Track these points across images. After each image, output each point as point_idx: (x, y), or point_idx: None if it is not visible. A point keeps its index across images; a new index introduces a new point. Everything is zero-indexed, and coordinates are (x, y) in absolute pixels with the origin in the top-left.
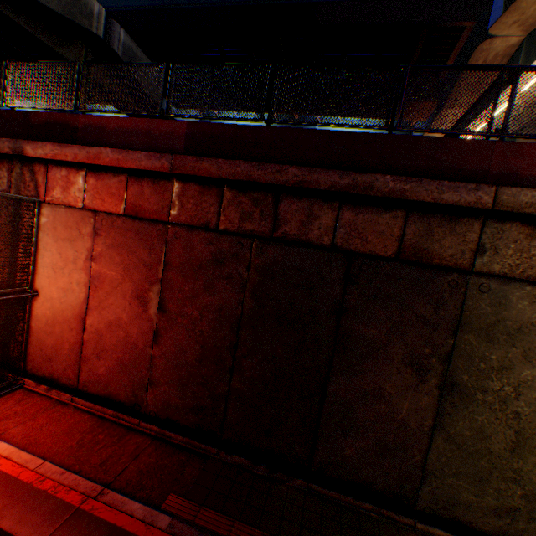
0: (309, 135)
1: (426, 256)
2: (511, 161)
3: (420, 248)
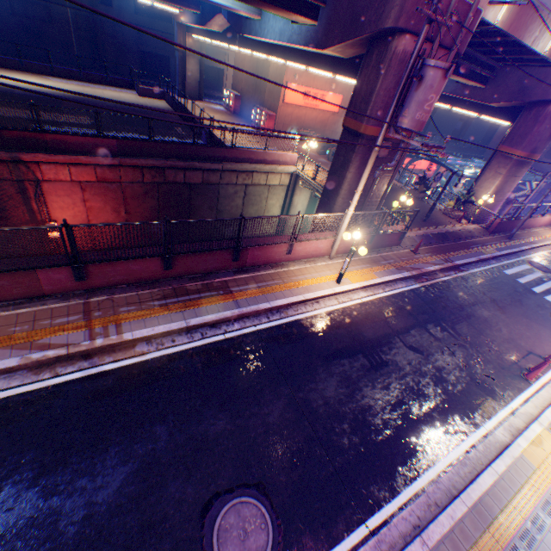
0: (170, 147)
1: (210, 182)
2: (226, 154)
3: (208, 180)
